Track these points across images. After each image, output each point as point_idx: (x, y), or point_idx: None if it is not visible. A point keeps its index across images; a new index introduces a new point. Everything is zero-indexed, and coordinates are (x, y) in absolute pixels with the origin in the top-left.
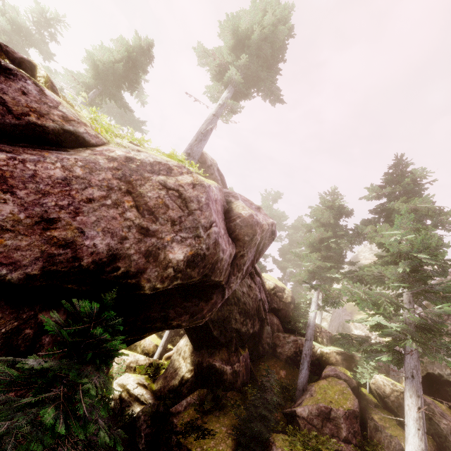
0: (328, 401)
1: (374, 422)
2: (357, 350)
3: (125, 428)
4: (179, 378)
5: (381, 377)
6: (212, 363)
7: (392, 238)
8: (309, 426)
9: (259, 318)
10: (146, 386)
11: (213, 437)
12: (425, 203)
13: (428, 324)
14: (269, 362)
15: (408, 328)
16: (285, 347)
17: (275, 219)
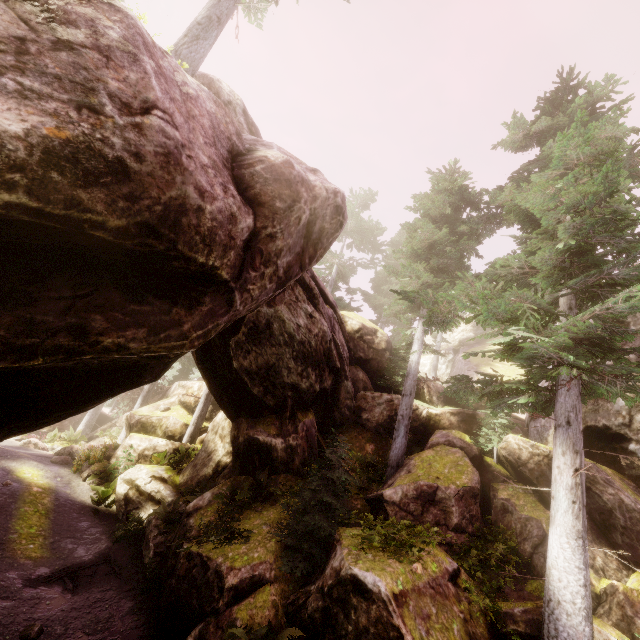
0: (434, 477)
1: (502, 501)
2: (480, 398)
3: (126, 538)
4: (213, 465)
5: (516, 438)
6: (253, 436)
7: (548, 190)
8: (403, 514)
9: (331, 369)
10: (165, 479)
11: (244, 541)
12: (610, 128)
13: (604, 331)
14: (350, 433)
15: (567, 343)
16: (375, 411)
17: (367, 235)
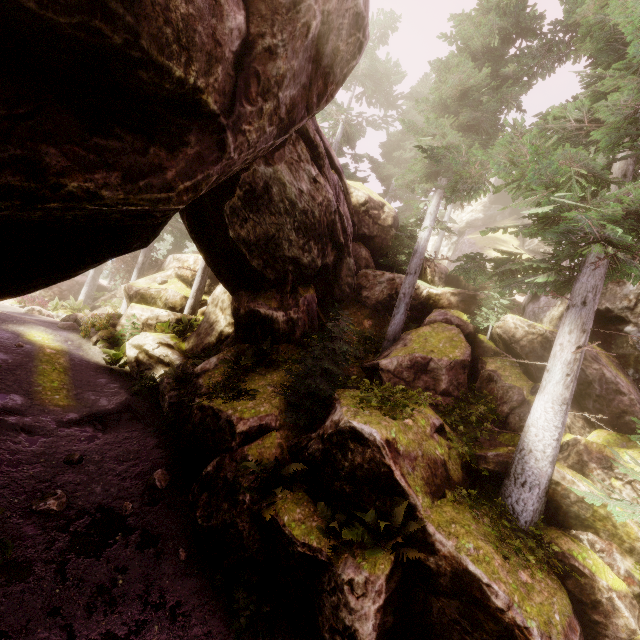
0: (428, 350)
1: (489, 372)
2: (490, 278)
3: (143, 392)
4: (216, 334)
5: (514, 318)
6: (254, 309)
7: None
8: (396, 380)
9: (334, 244)
10: (171, 346)
11: (251, 398)
12: None
13: None
14: (349, 310)
15: (614, 216)
16: (375, 290)
17: (381, 82)
